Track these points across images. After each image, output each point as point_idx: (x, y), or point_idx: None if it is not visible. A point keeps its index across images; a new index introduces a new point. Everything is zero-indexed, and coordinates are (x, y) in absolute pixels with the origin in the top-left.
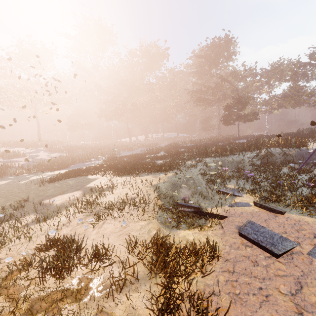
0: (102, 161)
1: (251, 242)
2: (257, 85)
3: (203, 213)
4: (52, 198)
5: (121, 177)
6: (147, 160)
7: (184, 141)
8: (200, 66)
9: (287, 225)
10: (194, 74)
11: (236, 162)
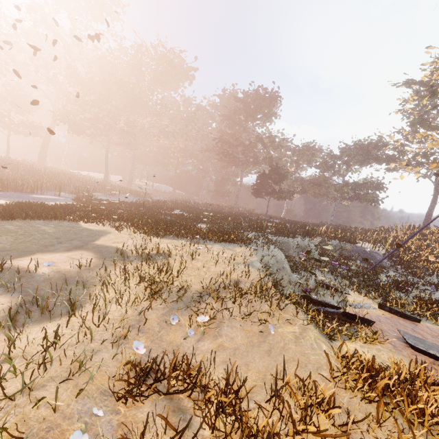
0: (75, 199)
1: None
2: (288, 161)
3: (353, 316)
4: (23, 258)
5: (161, 238)
6: (168, 218)
7: (201, 203)
8: (235, 112)
9: (438, 337)
10: (223, 119)
11: (301, 247)
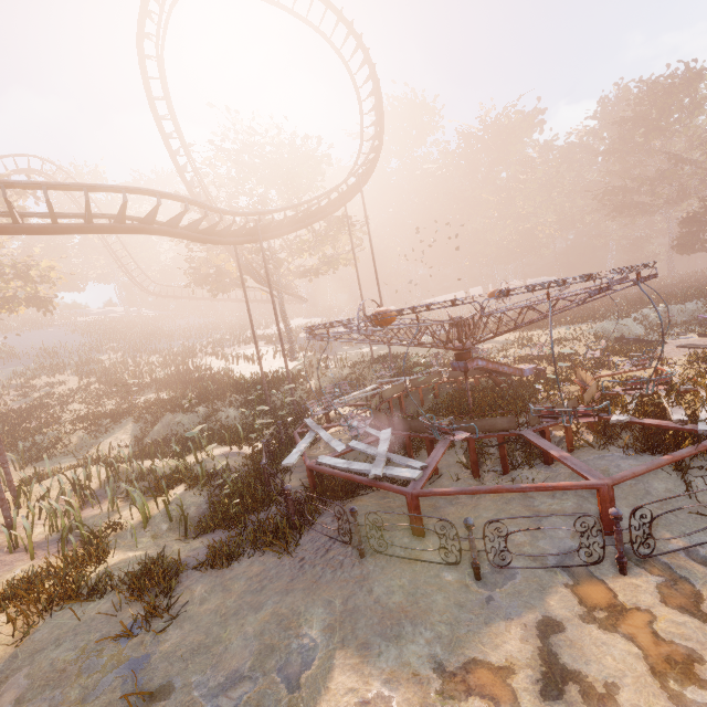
0: None
1: (684, 348)
2: None
3: (643, 341)
4: None
5: (530, 332)
6: None
7: None
8: (622, 139)
9: None
10: (606, 155)
11: (692, 310)
